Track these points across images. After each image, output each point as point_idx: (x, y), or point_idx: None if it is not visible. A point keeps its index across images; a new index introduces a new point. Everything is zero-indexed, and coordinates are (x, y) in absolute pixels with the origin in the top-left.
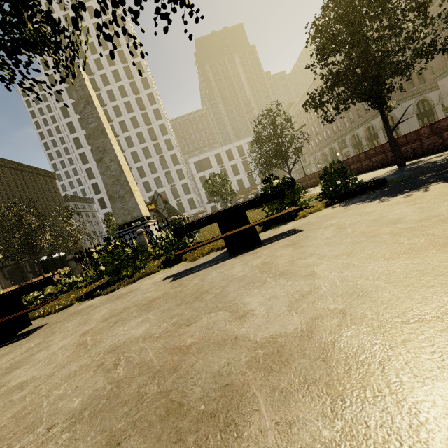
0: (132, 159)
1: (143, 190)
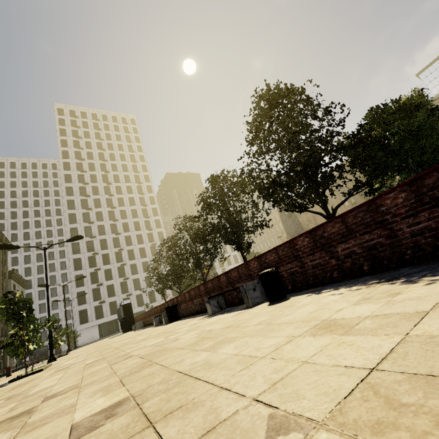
0: (125, 242)
1: (129, 272)
